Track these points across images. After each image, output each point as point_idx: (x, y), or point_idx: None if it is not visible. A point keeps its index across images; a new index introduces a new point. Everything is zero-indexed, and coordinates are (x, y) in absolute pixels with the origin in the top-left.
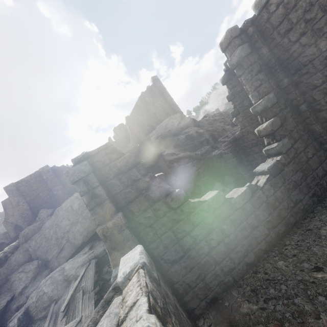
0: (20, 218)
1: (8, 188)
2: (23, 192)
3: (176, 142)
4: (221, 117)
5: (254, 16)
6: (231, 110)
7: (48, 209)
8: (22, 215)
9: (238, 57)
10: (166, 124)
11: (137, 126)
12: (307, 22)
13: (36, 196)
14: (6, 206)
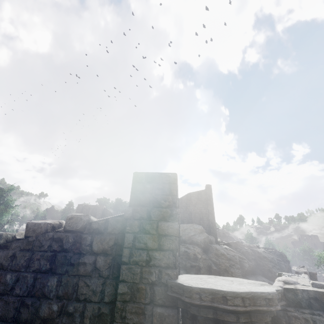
0: None
1: (80, 205)
2: (83, 212)
3: None
4: (240, 255)
5: None
6: (273, 255)
7: None
8: None
9: None
10: (186, 228)
11: None
12: None
13: None
14: None
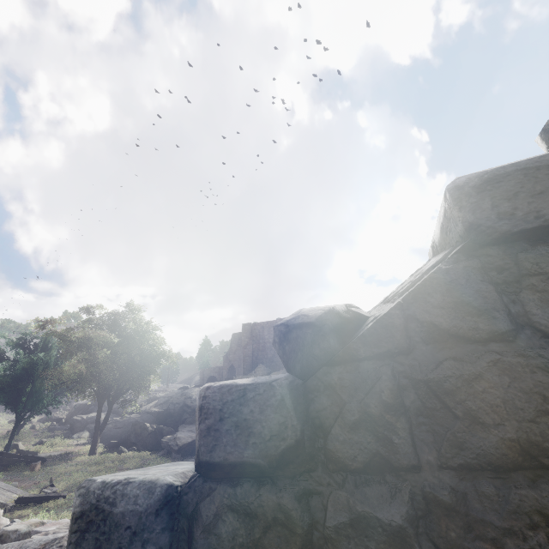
0: (238, 360)
1: (246, 326)
2: (254, 336)
3: None
4: None
5: None
6: None
7: (266, 368)
8: (244, 360)
9: None
10: None
11: None
12: None
13: (262, 347)
14: (234, 341)
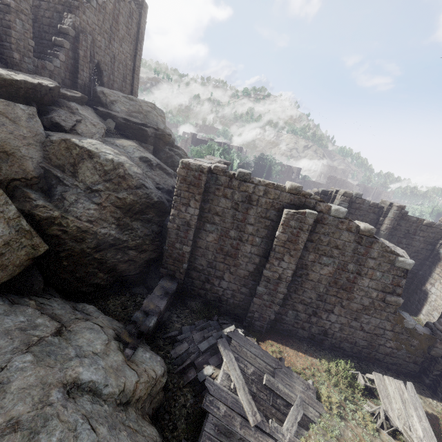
0: None
1: None
2: None
3: (167, 158)
4: None
5: (352, 194)
6: None
7: None
8: None
9: (345, 207)
10: (149, 111)
11: (89, 46)
12: (357, 218)
13: None
14: None
